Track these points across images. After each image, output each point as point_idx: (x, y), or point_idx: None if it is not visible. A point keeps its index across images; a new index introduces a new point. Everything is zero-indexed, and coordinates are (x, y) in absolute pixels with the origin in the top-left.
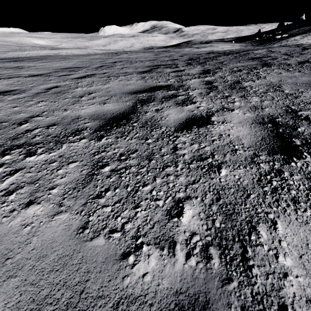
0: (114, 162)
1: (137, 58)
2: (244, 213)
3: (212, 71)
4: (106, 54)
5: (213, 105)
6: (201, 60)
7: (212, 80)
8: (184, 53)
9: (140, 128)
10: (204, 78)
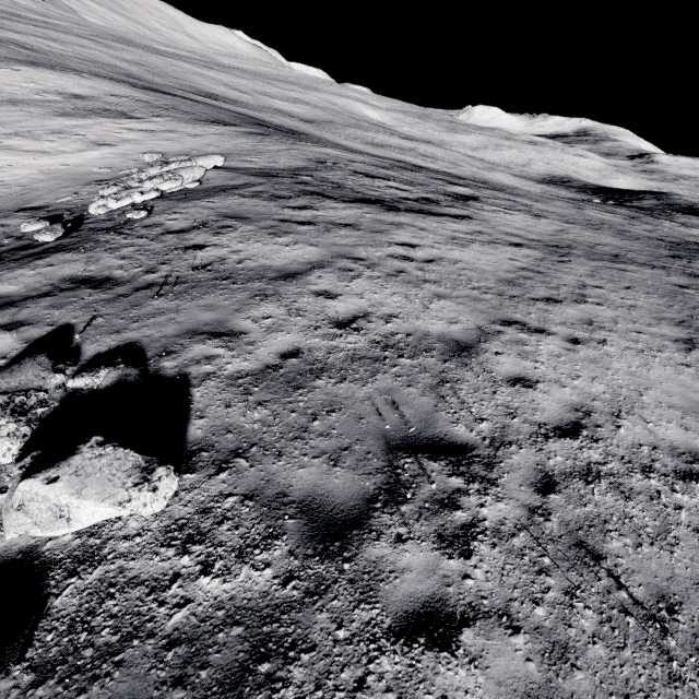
0: (659, 271)
1: (613, 223)
2: (695, 286)
3: (698, 262)
4: (564, 202)
5: (693, 273)
6: (690, 250)
7: (696, 266)
8: (666, 232)
9: (662, 268)
10: (691, 263)
